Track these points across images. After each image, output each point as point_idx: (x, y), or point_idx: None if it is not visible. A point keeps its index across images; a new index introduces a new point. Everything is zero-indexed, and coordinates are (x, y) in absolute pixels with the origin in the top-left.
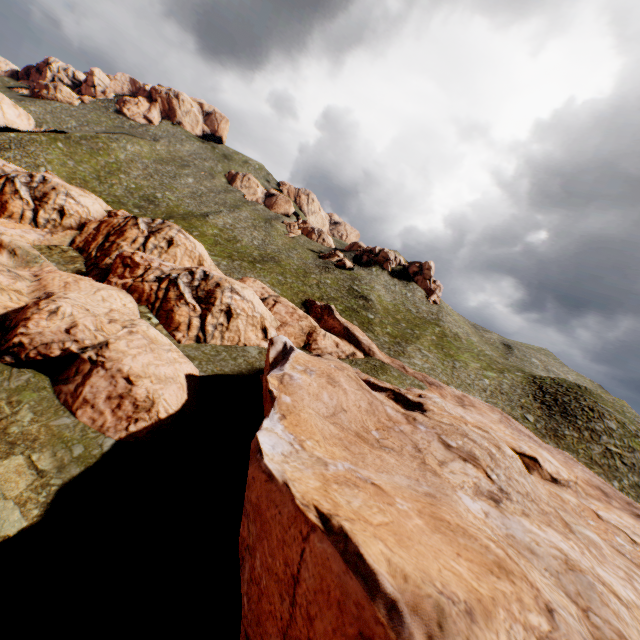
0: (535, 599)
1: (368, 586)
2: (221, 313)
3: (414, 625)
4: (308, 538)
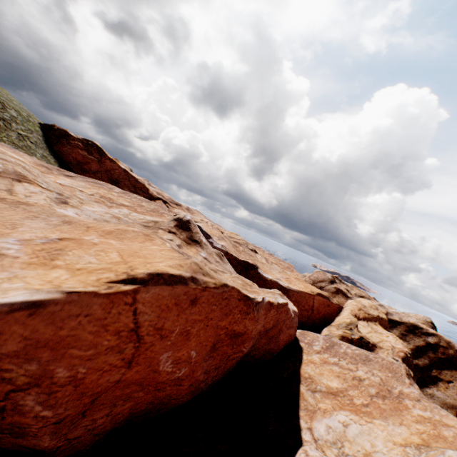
0: (160, 238)
1: (183, 283)
2: None
3: (201, 276)
4: (137, 300)
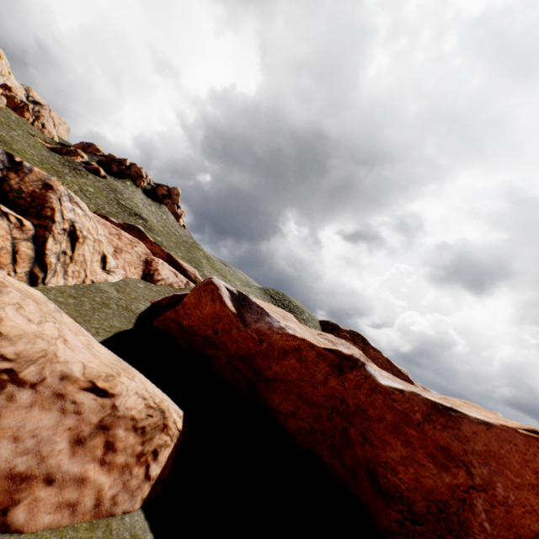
0: None
1: None
2: (64, 235)
3: None
4: None
